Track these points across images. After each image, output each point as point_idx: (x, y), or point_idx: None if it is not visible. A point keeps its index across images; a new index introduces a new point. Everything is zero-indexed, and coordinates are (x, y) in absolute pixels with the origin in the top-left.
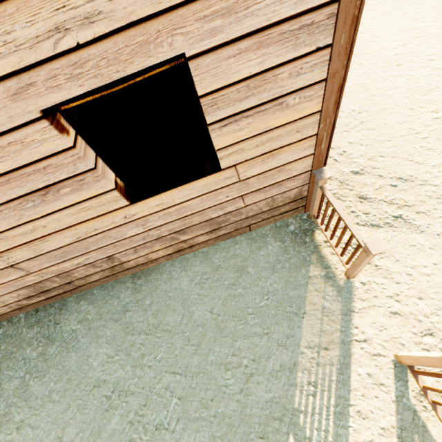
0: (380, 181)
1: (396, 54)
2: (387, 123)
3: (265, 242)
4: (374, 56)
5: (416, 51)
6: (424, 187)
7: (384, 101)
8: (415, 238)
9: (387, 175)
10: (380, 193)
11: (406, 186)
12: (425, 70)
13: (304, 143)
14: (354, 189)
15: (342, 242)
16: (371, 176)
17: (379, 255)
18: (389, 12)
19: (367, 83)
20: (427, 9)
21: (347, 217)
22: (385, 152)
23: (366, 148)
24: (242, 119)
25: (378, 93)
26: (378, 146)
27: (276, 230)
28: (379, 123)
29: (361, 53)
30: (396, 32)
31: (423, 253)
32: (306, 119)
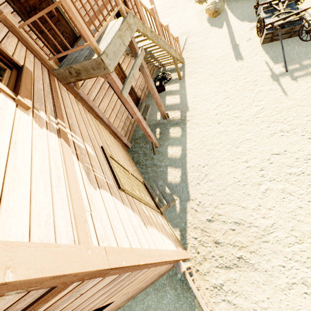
0: (224, 227)
1: (216, 114)
2: (221, 174)
3: (165, 291)
4: (204, 116)
5: (227, 110)
6: (250, 229)
7: (216, 155)
8: (253, 276)
9: (227, 220)
10: (226, 237)
11: (240, 229)
12: (235, 125)
13: (160, 267)
14: (211, 235)
15: (211, 285)
16: (219, 222)
17: (234, 294)
18: (207, 78)
19: (203, 140)
20: (227, 74)
21: (201, 299)
22: (223, 200)
23: (212, 197)
24: (114, 295)
25: (211, 148)
26: (219, 194)
27: (170, 279)
28: (216, 175)
29: (196, 114)
30: (213, 94)
31: (259, 288)
32: (153, 269)
